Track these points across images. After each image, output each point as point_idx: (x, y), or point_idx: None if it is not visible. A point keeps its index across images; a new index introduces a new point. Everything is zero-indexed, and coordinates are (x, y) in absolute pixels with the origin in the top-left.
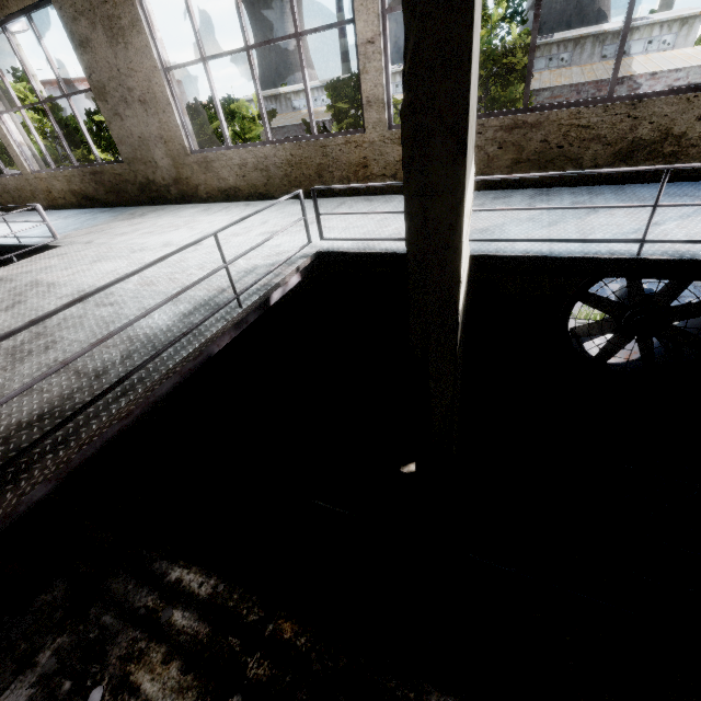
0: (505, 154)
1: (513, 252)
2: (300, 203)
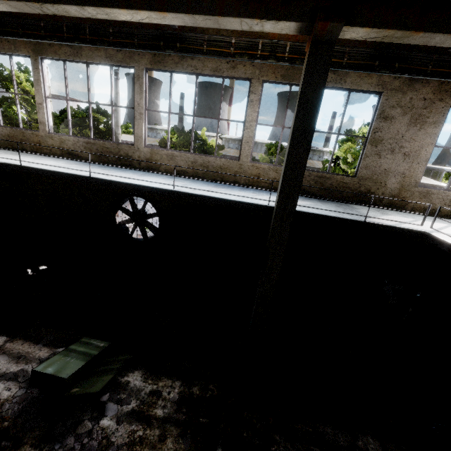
0: None
1: None
2: None
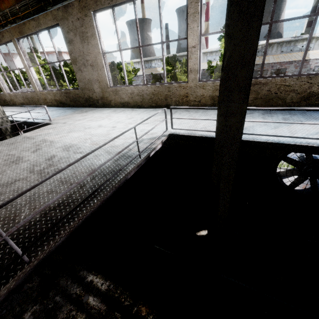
0: (250, 95)
1: (261, 140)
2: (165, 113)
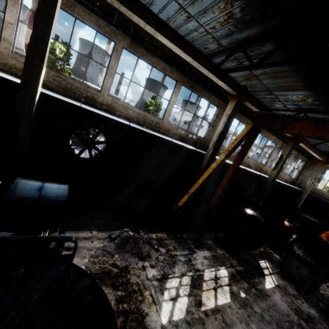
0: (55, 83)
1: (53, 95)
2: None
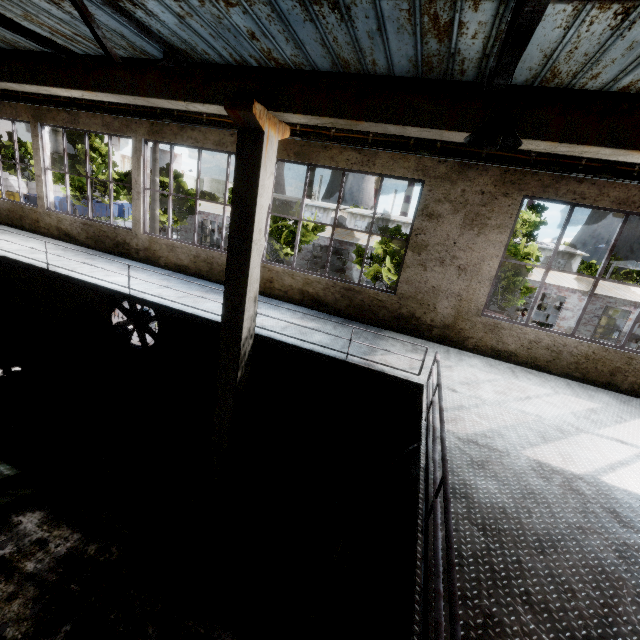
0: None
1: None
2: None
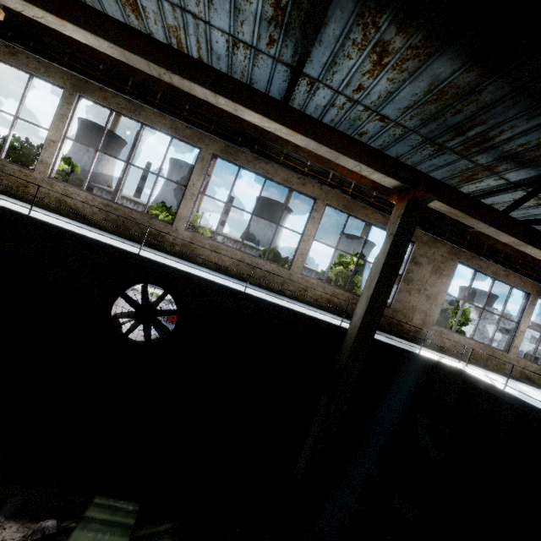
0: None
1: None
2: None
